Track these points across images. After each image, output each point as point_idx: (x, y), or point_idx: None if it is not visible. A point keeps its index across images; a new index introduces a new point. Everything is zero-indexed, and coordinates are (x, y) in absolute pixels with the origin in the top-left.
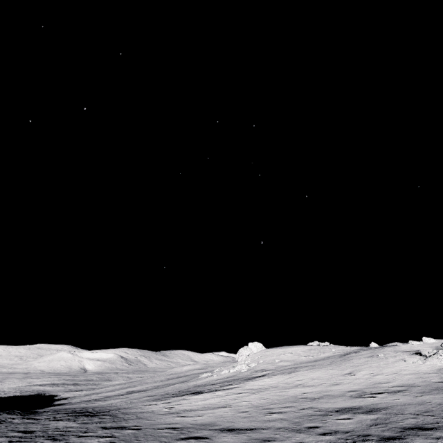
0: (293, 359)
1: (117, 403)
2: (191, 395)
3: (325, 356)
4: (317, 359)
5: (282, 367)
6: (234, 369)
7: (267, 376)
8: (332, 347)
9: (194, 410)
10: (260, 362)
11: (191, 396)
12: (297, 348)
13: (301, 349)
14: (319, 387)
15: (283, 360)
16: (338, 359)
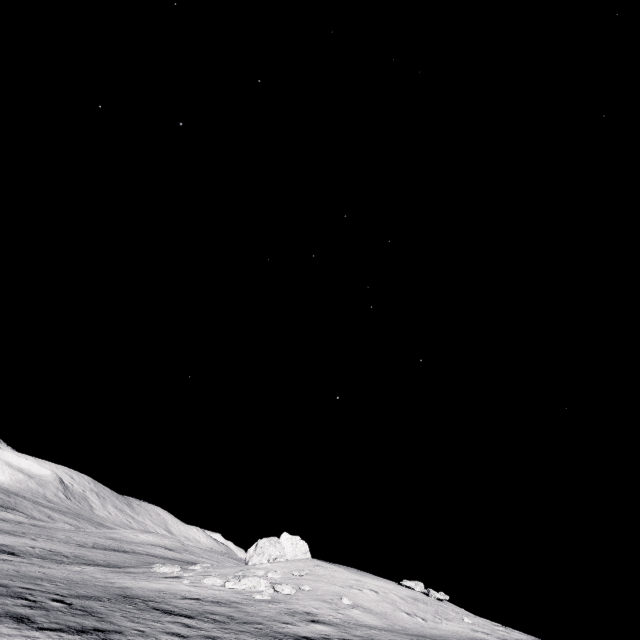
0: (383, 612)
1: None
2: None
3: (461, 634)
4: (446, 636)
5: (362, 629)
6: (239, 583)
7: None
8: (460, 610)
9: None
10: (304, 588)
11: None
12: (383, 583)
13: (394, 589)
14: None
15: (360, 606)
16: None
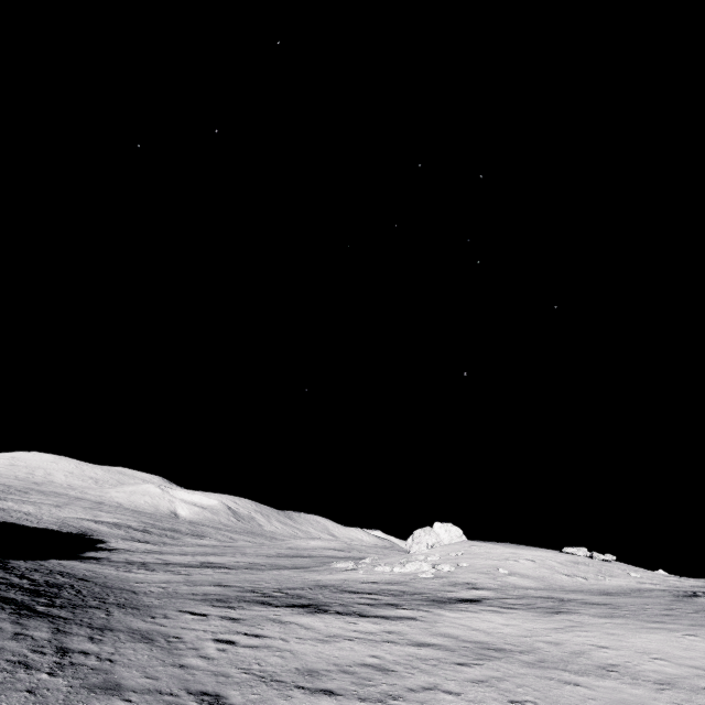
0: (541, 576)
1: (149, 586)
2: (297, 611)
3: (623, 587)
4: (605, 589)
5: (519, 590)
6: (404, 567)
7: (489, 607)
8: (627, 567)
9: (283, 679)
10: (462, 565)
11: (295, 616)
12: (541, 553)
13: (552, 556)
14: (703, 701)
15: (516, 574)
16: (682, 605)
